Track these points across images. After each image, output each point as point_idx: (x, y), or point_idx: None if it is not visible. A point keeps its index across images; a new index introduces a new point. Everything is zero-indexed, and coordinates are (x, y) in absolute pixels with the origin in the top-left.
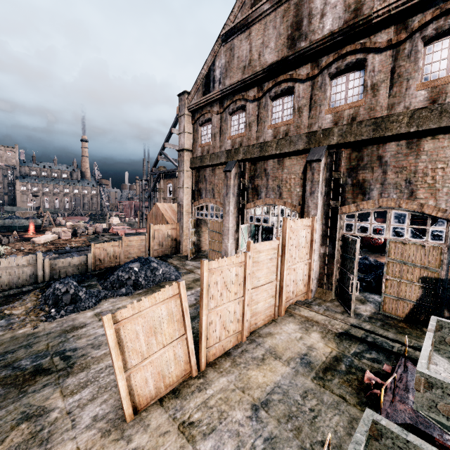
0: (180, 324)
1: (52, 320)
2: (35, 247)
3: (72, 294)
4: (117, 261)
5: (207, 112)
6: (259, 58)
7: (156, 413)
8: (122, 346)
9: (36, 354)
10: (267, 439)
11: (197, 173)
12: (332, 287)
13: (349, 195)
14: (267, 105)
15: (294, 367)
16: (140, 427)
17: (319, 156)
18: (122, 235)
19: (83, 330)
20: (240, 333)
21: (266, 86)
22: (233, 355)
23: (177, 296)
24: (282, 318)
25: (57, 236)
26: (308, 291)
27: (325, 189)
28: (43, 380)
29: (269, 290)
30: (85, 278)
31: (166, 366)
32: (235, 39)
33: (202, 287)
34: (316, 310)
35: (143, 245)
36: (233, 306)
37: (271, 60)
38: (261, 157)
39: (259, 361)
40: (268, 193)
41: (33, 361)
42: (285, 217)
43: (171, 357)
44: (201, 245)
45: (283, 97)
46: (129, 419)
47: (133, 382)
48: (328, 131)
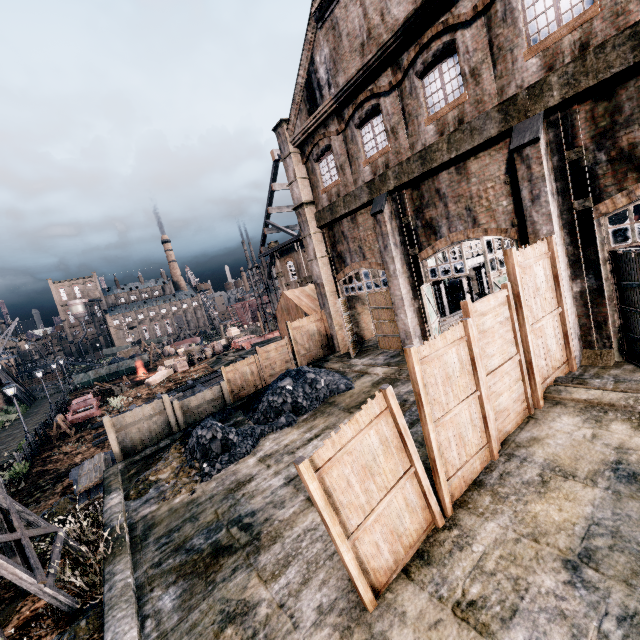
0: (401, 453)
1: (208, 478)
2: (152, 390)
3: (221, 440)
4: (259, 383)
5: (321, 137)
6: (383, 20)
7: (407, 592)
8: (333, 503)
9: (206, 527)
10: (623, 619)
11: (329, 232)
12: (612, 342)
13: (607, 181)
14: (414, 88)
15: (607, 486)
16: (393, 617)
17: (534, 133)
18: (249, 348)
19: (252, 485)
20: (486, 448)
21: (406, 58)
22: (489, 484)
23: (386, 412)
24: (542, 410)
25: (172, 370)
26: (569, 359)
27: (556, 186)
28: (229, 562)
29: (511, 371)
30: (227, 414)
31: (398, 520)
32: (336, 8)
33: (416, 389)
34: (600, 386)
35: (285, 353)
36: (466, 409)
37: (403, 14)
38: (427, 172)
39: (539, 487)
40: (453, 225)
41: (206, 537)
42: (508, 249)
43: (402, 505)
44: (362, 332)
45: (438, 65)
46: (370, 607)
47: (361, 551)
48: (537, 86)
